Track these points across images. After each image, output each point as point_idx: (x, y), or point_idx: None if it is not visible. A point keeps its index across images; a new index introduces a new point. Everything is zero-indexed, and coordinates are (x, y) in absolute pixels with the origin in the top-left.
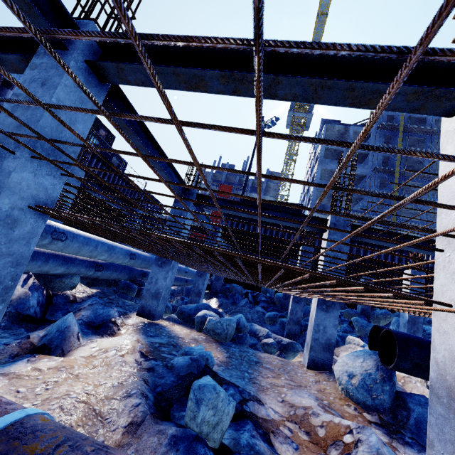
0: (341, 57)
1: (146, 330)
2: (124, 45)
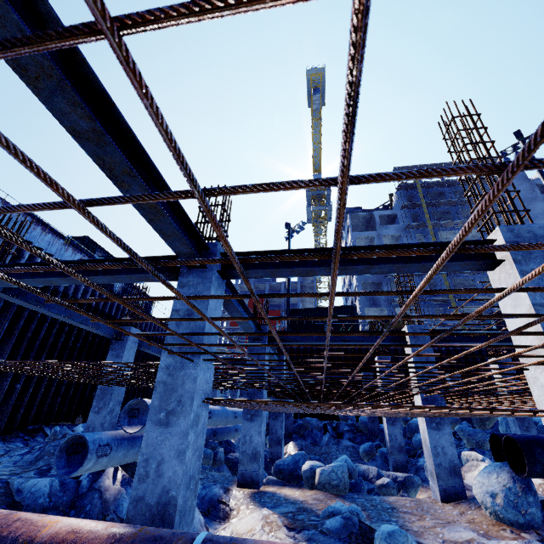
0: (408, 245)
1: (262, 502)
2: (243, 254)
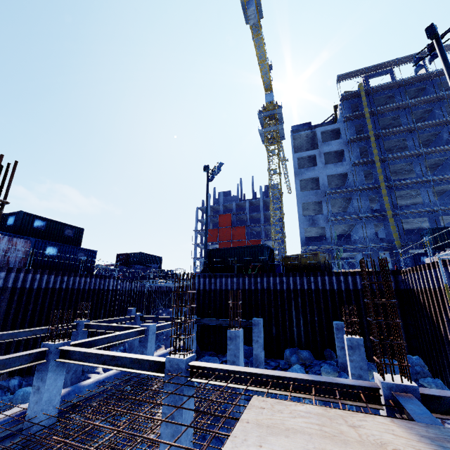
0: None
1: None
2: None
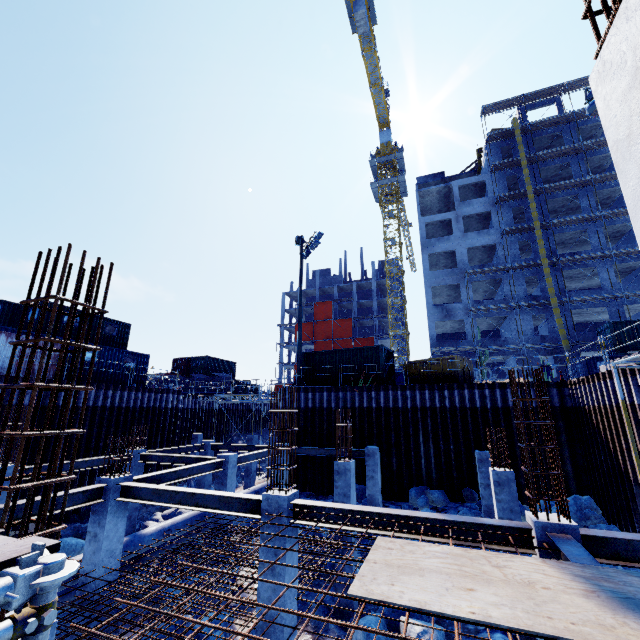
0: None
1: None
2: None
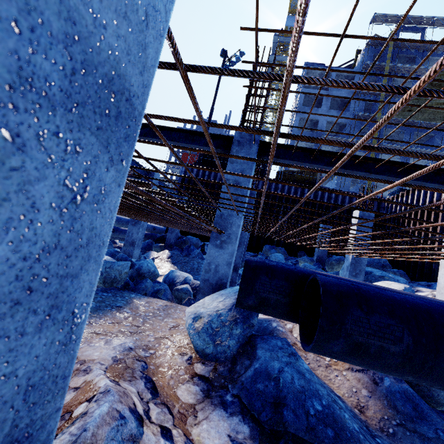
0: None
1: None
2: None
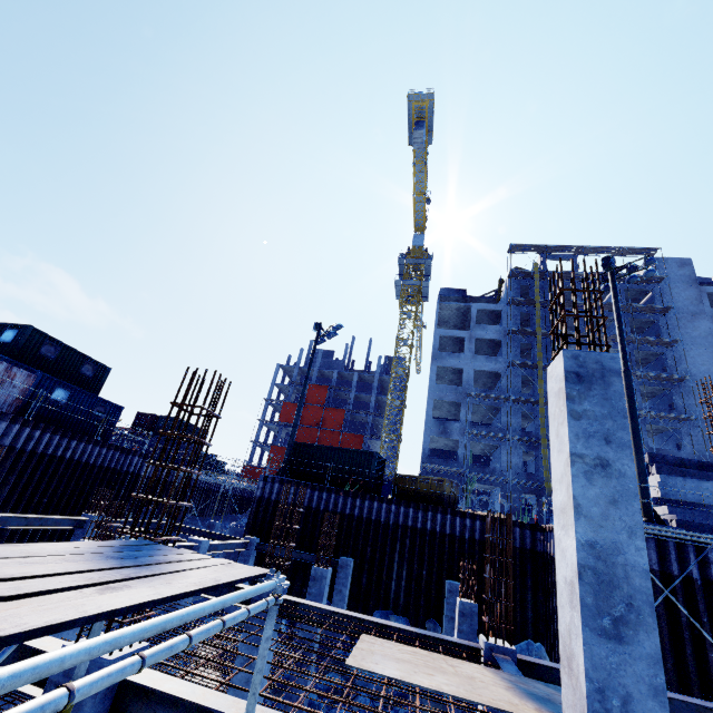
0: None
1: None
2: None
